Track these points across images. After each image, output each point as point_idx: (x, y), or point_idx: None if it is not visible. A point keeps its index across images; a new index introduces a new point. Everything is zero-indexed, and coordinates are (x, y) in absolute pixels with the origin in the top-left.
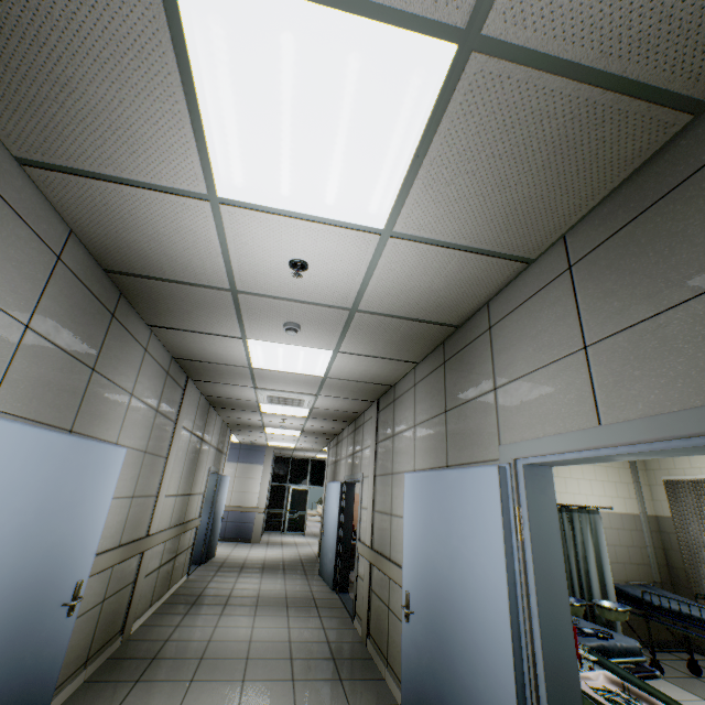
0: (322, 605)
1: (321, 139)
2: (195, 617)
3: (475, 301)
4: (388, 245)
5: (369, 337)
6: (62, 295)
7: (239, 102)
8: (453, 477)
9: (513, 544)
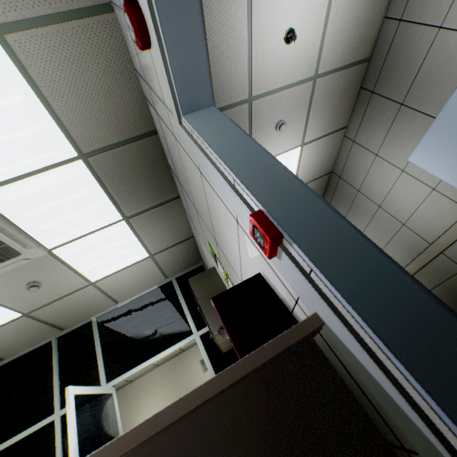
0: None
1: None
2: None
3: (379, 18)
4: None
5: (321, 110)
6: None
7: None
8: None
9: None
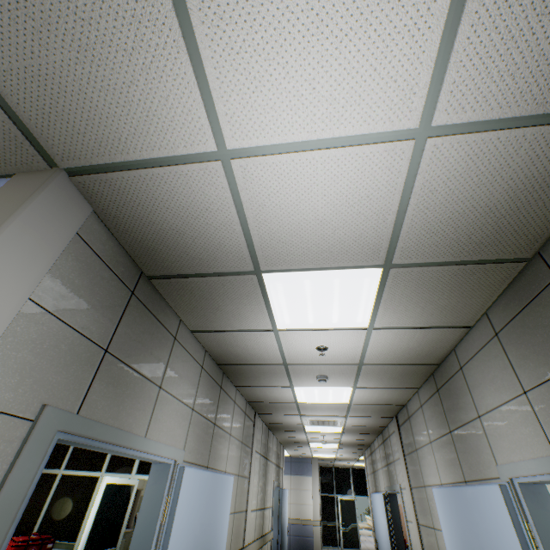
0: None
1: (326, 303)
2: None
3: (443, 349)
4: (372, 332)
5: (375, 377)
6: (203, 386)
7: (287, 299)
8: (469, 493)
9: None
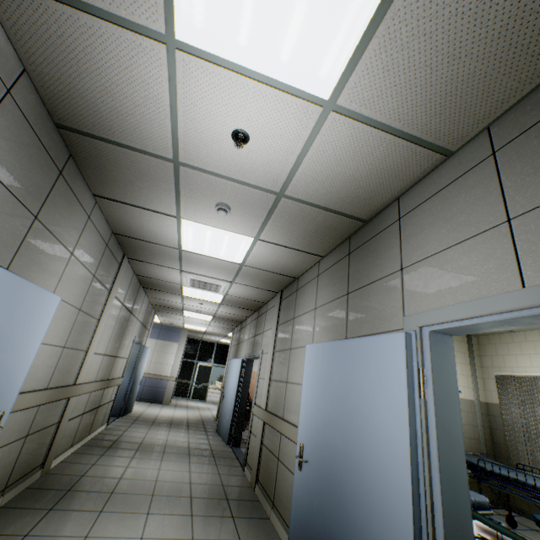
0: (218, 455)
1: None
2: (110, 458)
3: (388, 195)
4: (327, 120)
5: (288, 226)
6: (8, 131)
7: None
8: (355, 345)
9: (416, 402)
